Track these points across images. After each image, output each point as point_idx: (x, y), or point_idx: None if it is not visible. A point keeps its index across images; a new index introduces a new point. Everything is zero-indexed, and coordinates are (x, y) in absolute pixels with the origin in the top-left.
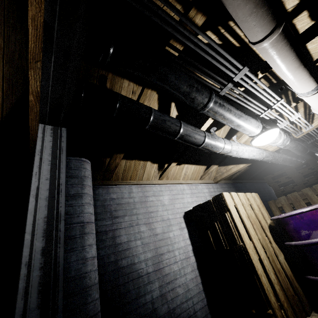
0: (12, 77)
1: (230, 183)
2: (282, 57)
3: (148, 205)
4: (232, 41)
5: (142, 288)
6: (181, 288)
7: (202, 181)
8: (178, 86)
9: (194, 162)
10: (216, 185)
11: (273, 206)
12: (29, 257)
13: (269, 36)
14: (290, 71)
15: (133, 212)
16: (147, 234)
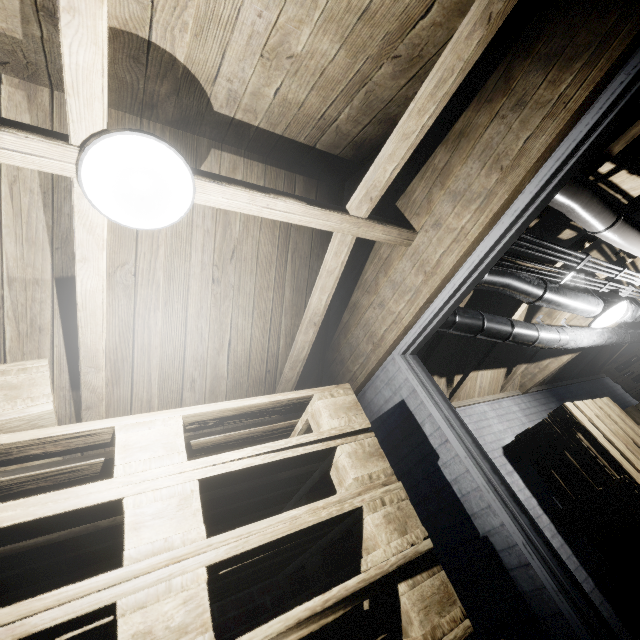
0: None
1: (544, 389)
2: (624, 237)
3: None
4: None
5: None
6: None
7: (505, 393)
8: (517, 287)
9: (489, 365)
10: (526, 396)
11: (636, 417)
12: (485, 476)
13: (610, 227)
14: (634, 245)
15: None
16: None
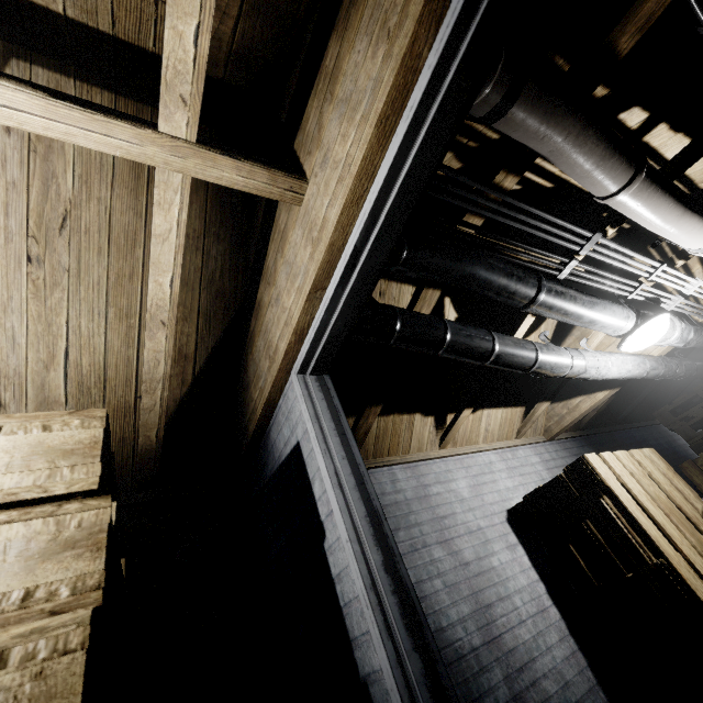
0: (210, 307)
1: (579, 436)
2: (652, 207)
3: (433, 503)
4: (539, 183)
5: (472, 684)
6: (550, 680)
7: (523, 439)
8: (490, 280)
9: (499, 402)
10: (553, 444)
11: (694, 475)
12: (369, 577)
13: (626, 186)
14: (670, 223)
15: (411, 521)
16: (449, 564)
